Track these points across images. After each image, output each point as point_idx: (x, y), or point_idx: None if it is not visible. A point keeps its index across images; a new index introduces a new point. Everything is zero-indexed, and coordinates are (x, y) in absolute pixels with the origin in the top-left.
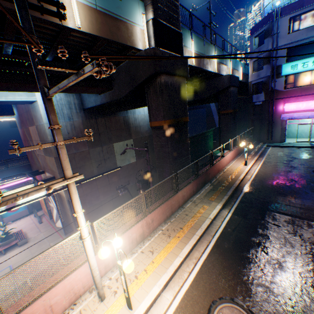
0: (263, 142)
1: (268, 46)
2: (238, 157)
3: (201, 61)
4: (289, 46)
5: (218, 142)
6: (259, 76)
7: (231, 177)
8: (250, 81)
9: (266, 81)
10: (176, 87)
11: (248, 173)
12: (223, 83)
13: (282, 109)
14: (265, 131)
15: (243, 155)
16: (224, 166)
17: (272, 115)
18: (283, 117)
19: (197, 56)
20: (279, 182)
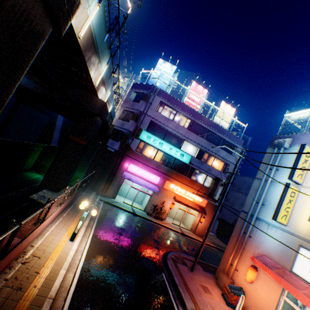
0: (98, 192)
1: (141, 107)
2: (65, 213)
3: (92, 51)
4: (153, 120)
5: (43, 163)
6: (123, 126)
7: (36, 289)
8: (114, 124)
9: (127, 134)
10: (10, 2)
11: (72, 265)
12: (94, 106)
13: (127, 167)
14: (104, 181)
15: (73, 211)
16: (34, 239)
17: (118, 168)
18: (125, 174)
19: (92, 37)
20: (113, 293)
